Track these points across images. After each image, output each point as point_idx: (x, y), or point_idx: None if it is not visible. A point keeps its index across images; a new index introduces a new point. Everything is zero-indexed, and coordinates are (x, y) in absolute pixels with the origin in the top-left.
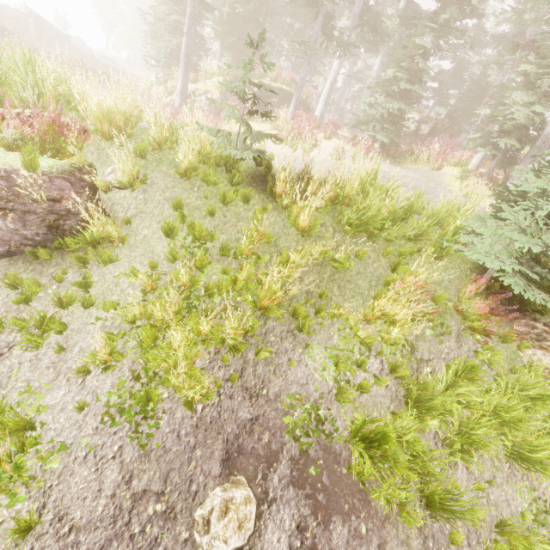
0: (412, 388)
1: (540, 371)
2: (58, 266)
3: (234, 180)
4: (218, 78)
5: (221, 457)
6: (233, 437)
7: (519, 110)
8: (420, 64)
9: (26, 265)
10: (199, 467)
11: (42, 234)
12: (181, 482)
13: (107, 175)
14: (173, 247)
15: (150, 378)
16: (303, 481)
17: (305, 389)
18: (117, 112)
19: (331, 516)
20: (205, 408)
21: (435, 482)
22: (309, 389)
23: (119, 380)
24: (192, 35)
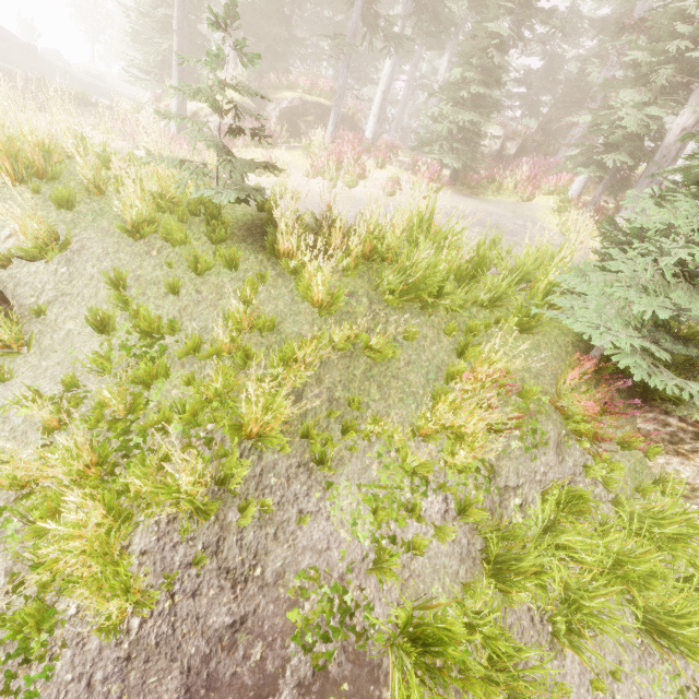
0: (490, 542)
1: (678, 495)
2: None
3: (214, 236)
4: (230, 92)
5: None
6: (200, 661)
7: (629, 114)
8: (496, 58)
9: None
10: None
11: None
12: None
13: (5, 240)
14: (107, 349)
15: (44, 584)
16: None
17: (325, 559)
18: (24, 140)
19: None
20: (147, 622)
21: None
22: (332, 558)
23: None
24: (185, 33)
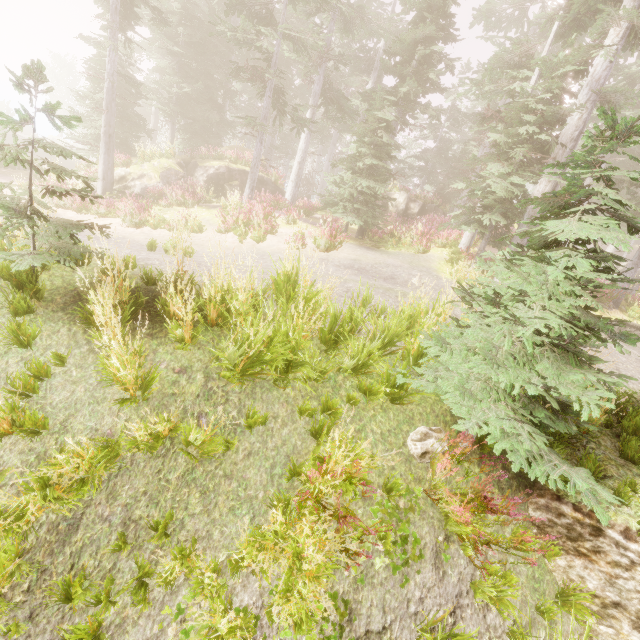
0: None
1: (584, 635)
2: None
3: (12, 307)
4: (160, 160)
5: None
6: None
7: (495, 182)
8: (384, 137)
9: None
10: None
11: None
12: None
13: None
14: None
15: None
16: None
17: None
18: None
19: None
20: None
21: None
22: None
23: None
24: (113, 112)
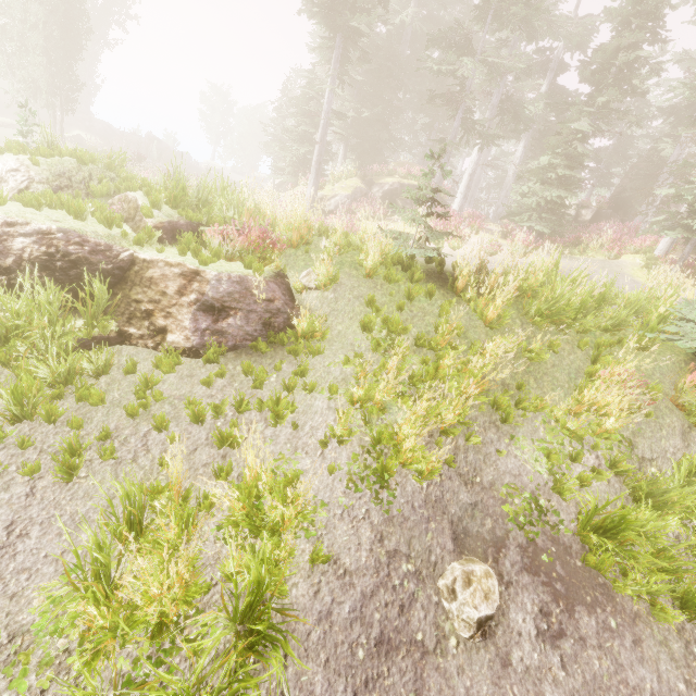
0: (641, 480)
1: None
2: (274, 358)
3: (414, 278)
4: (346, 181)
5: (450, 535)
6: (456, 519)
7: None
8: (579, 148)
9: (248, 357)
10: (435, 539)
11: (259, 330)
12: (422, 550)
13: (302, 278)
14: (371, 340)
15: (378, 454)
16: (536, 569)
17: (519, 480)
18: (303, 223)
19: (573, 605)
20: (429, 486)
21: (688, 578)
22: (523, 480)
23: (352, 453)
24: (324, 144)
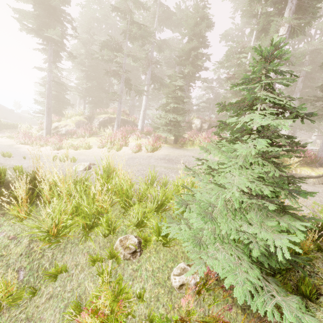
0: None
1: None
2: None
3: None
4: (75, 117)
5: None
6: None
7: None
8: (179, 93)
9: None
10: None
11: None
12: None
13: None
14: None
15: None
16: None
17: None
18: None
19: None
20: None
21: None
22: None
23: None
24: (50, 98)
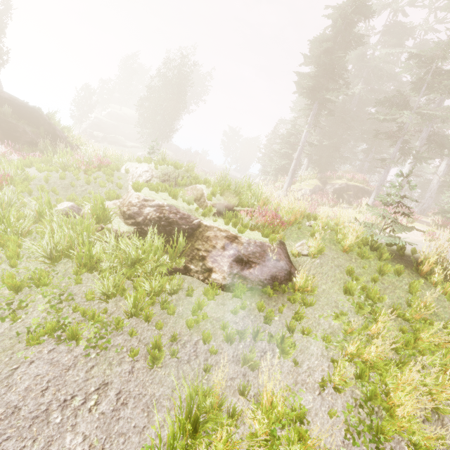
0: None
1: None
2: (276, 302)
3: (383, 257)
4: (309, 181)
5: None
6: None
7: None
8: None
9: (259, 298)
10: None
11: (267, 279)
12: None
13: (297, 247)
14: (352, 302)
15: (370, 410)
16: None
17: None
18: (298, 210)
19: None
20: None
21: None
22: None
23: (346, 403)
24: (299, 159)
